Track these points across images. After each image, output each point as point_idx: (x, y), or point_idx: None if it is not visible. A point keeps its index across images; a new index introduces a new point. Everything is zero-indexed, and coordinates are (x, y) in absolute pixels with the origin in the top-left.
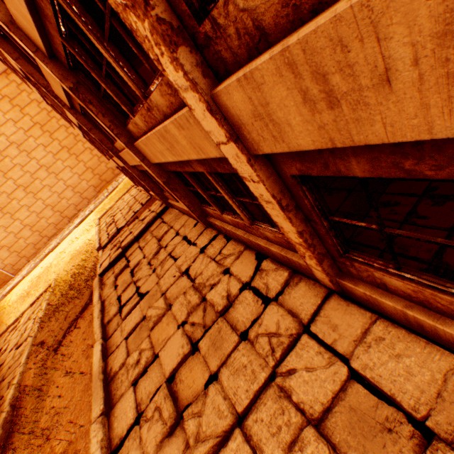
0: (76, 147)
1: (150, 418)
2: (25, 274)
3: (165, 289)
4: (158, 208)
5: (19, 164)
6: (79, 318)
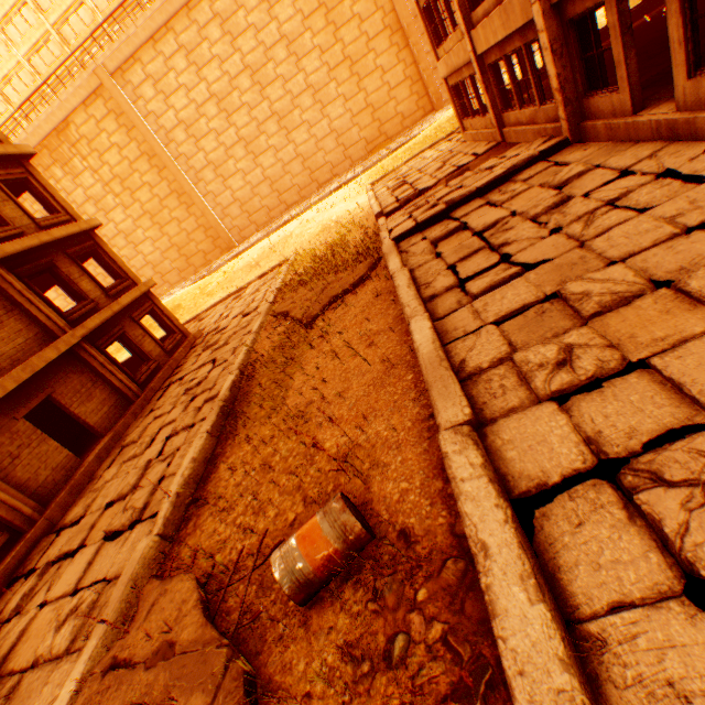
0: (363, 61)
1: (677, 481)
2: (255, 241)
3: (619, 256)
4: (536, 146)
5: (282, 78)
6: (345, 296)
